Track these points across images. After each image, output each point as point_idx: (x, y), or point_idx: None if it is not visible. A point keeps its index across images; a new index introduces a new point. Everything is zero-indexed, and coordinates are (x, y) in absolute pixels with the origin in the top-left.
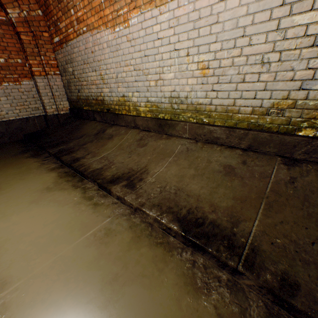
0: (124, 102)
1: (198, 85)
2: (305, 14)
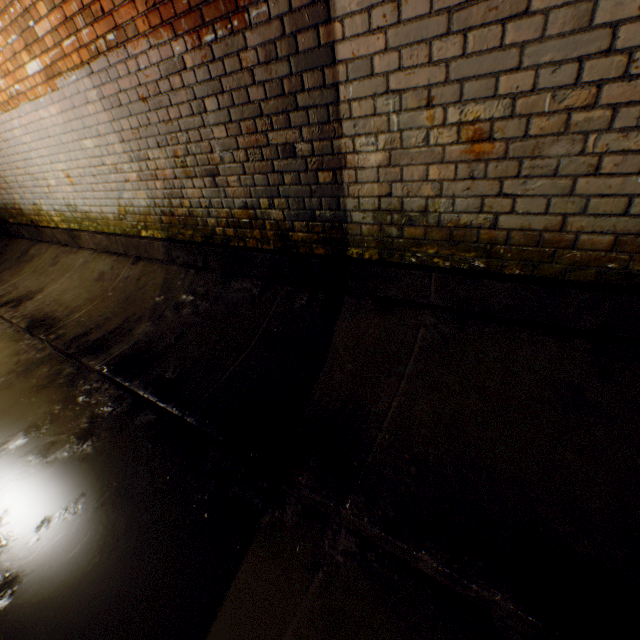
0: (40, 212)
1: (76, 193)
2: (87, 141)
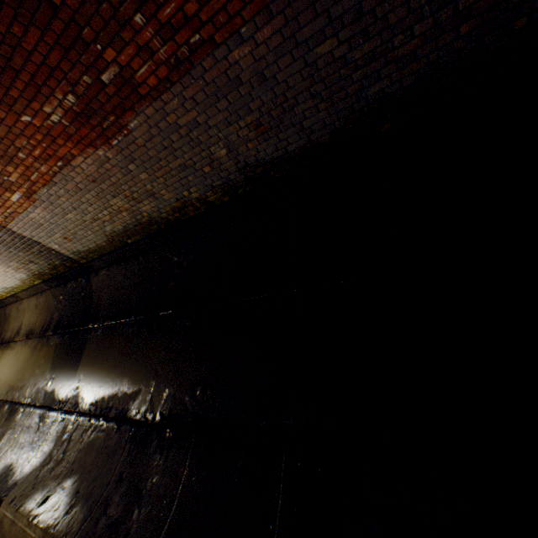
0: None
1: (2, 283)
2: None
